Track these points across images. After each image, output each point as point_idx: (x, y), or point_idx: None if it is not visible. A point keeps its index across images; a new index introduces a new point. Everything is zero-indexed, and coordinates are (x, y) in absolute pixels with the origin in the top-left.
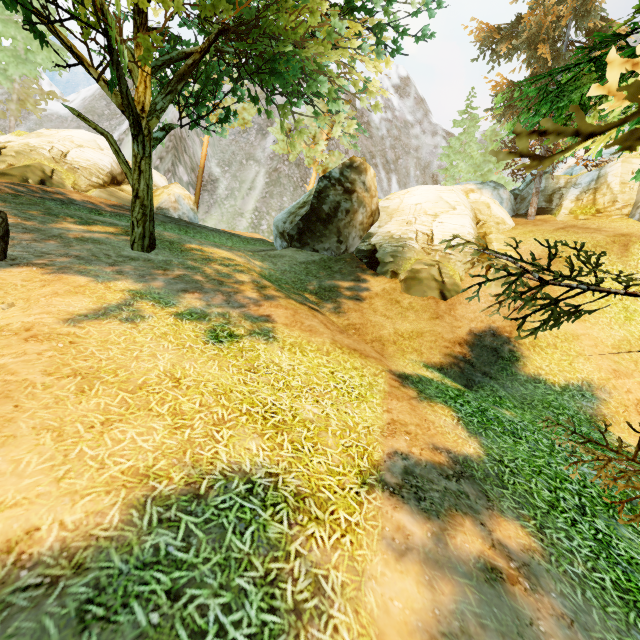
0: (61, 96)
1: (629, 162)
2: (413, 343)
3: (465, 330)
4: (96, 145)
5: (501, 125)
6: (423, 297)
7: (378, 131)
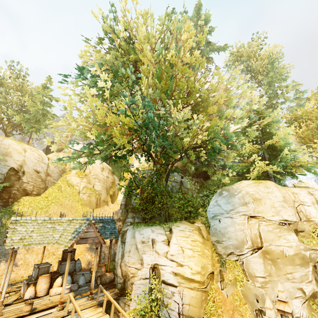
0: None
1: None
2: None
3: None
4: None
5: None
6: None
7: None
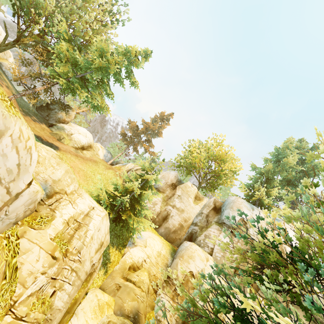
0: (5, 12)
1: (132, 164)
2: (34, 130)
3: (52, 142)
4: (0, 32)
5: (119, 140)
6: (52, 135)
7: (106, 129)
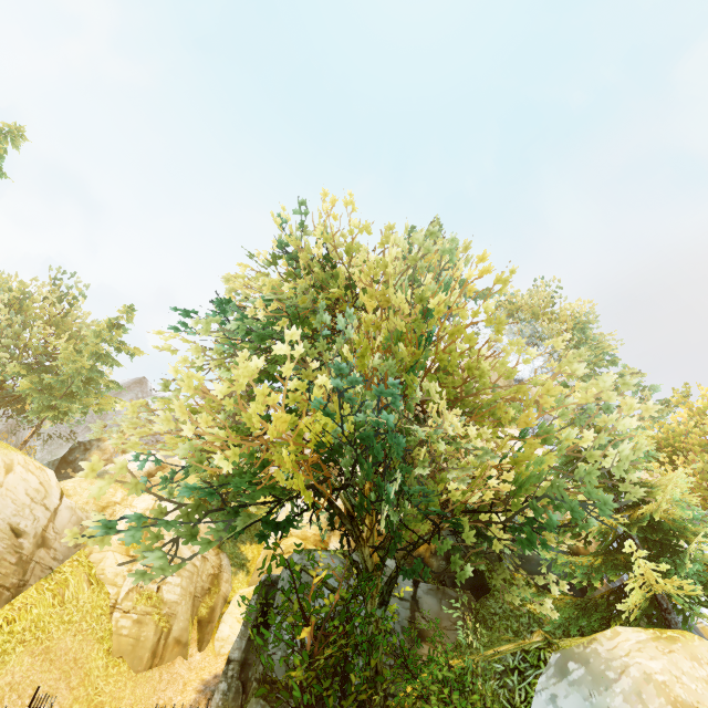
0: None
1: None
2: None
3: None
4: None
5: None
6: None
7: None
